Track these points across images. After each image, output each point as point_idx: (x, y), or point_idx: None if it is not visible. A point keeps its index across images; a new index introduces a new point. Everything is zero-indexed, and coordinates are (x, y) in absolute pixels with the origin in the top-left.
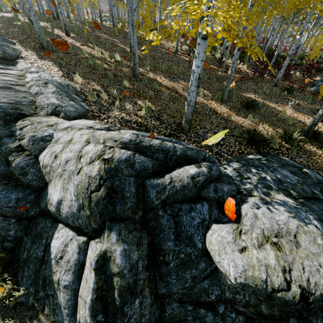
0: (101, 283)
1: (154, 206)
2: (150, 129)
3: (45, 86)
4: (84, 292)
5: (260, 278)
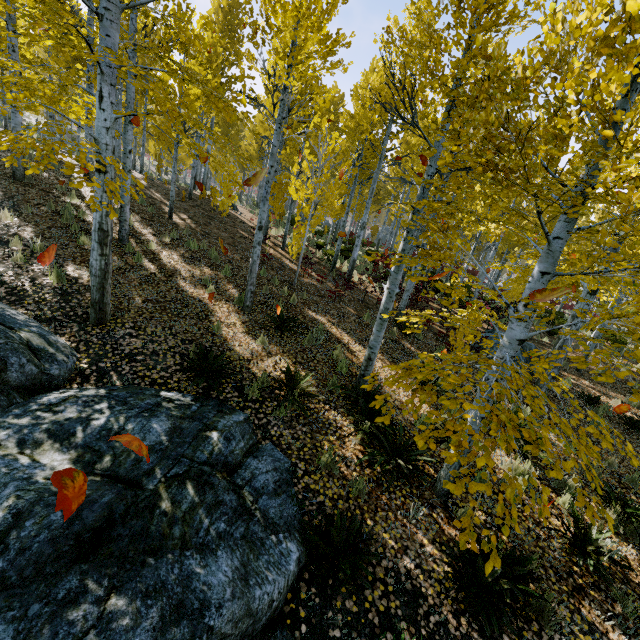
0: None
1: None
2: (23, 303)
3: None
4: None
5: None
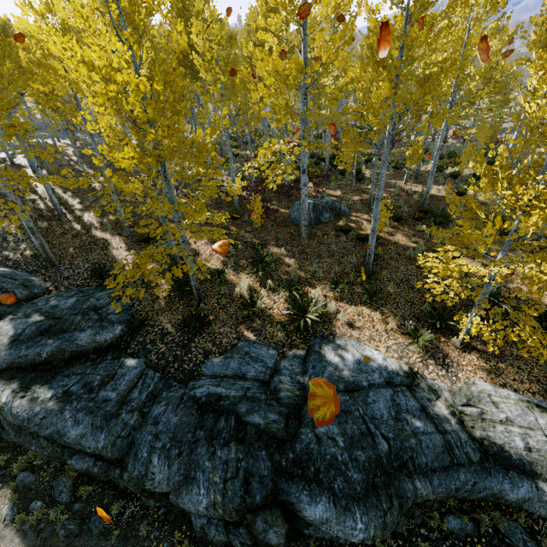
0: None
1: None
2: (20, 267)
3: None
4: None
5: None
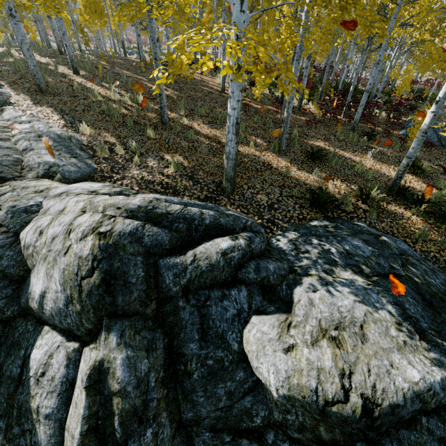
0: (96, 408)
1: (171, 294)
2: (180, 192)
3: (38, 139)
4: (72, 422)
5: (308, 386)
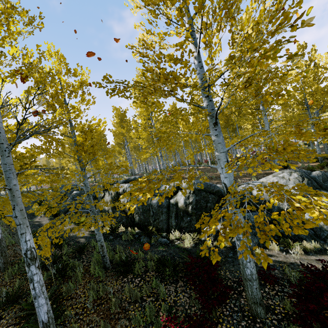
0: None
1: (321, 183)
2: None
3: None
4: None
5: None
